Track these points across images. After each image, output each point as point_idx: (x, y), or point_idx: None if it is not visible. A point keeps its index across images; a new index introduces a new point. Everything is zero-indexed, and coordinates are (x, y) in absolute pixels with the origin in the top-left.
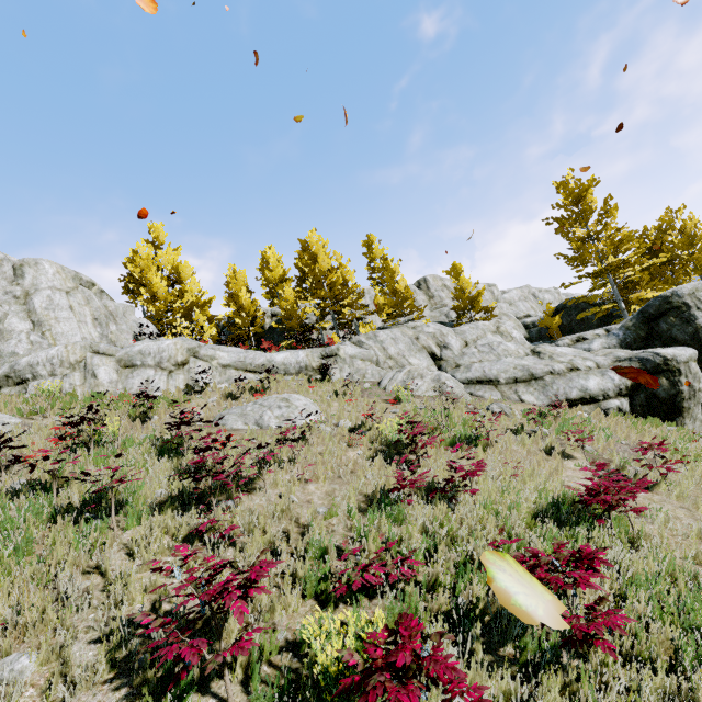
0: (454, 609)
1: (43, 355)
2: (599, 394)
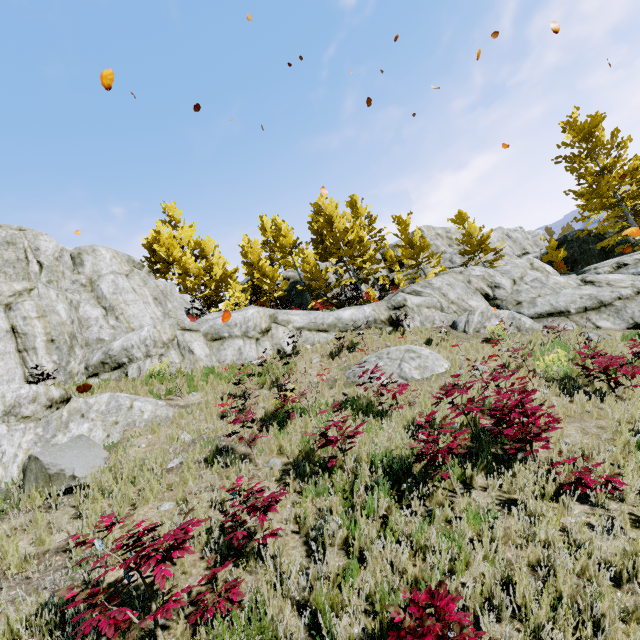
0: None
1: (135, 338)
2: None
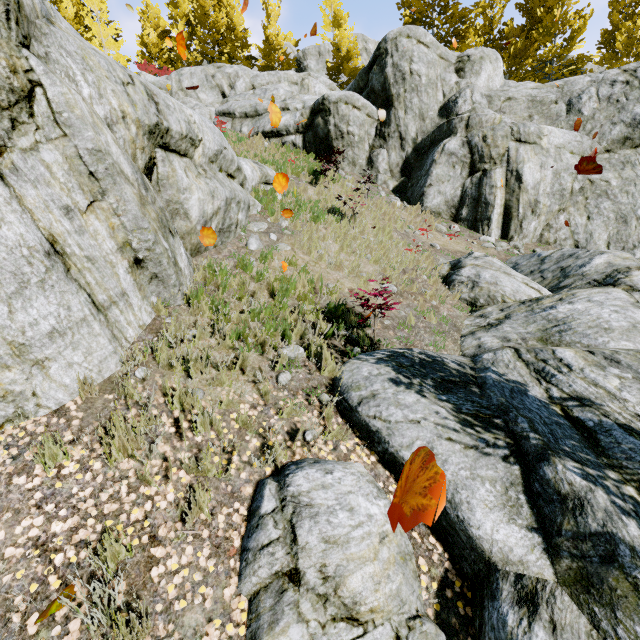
0: None
1: None
2: (283, 129)
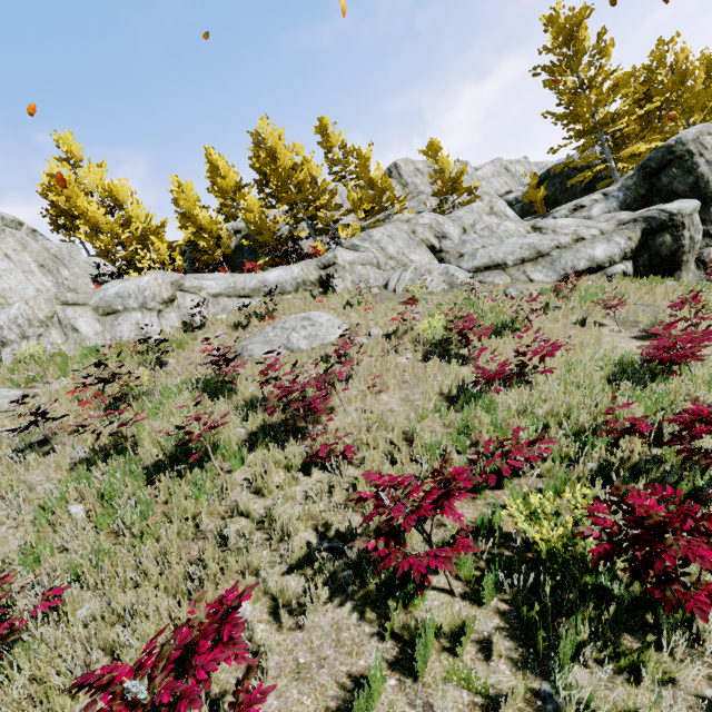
0: (596, 472)
1: (3, 318)
2: (606, 261)
